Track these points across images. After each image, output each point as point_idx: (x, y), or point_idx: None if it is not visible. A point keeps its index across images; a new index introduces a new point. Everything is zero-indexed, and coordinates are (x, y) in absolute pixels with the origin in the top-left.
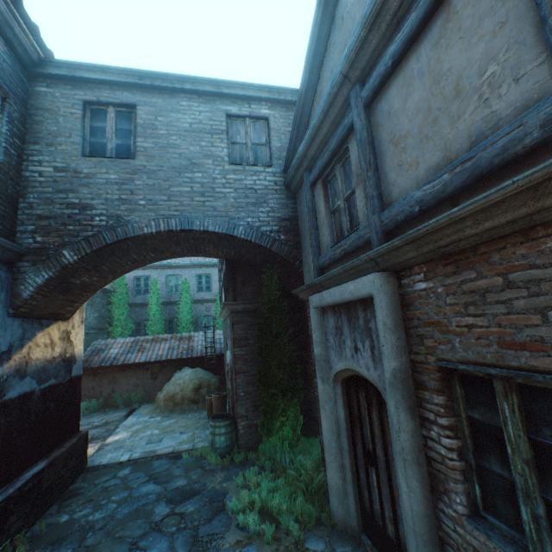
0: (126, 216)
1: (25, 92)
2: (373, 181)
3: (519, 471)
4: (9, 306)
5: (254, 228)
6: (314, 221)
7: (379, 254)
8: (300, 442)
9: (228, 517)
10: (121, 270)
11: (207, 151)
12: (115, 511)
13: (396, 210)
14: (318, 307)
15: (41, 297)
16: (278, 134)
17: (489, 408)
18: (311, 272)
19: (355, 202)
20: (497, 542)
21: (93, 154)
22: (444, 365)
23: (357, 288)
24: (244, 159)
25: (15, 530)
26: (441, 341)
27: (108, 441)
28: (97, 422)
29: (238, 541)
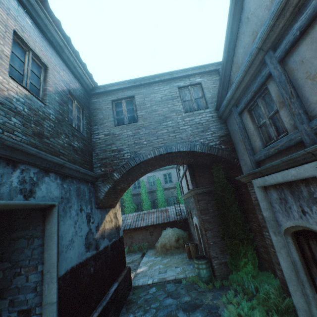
0: (138, 151)
1: (88, 104)
2: (296, 104)
3: None
4: (95, 204)
5: (205, 145)
6: (245, 134)
7: (316, 149)
8: (258, 275)
9: None
10: (135, 178)
11: (171, 109)
12: (156, 314)
13: None
14: (261, 186)
15: (106, 197)
16: (208, 89)
17: None
18: (248, 164)
19: (279, 118)
20: None
21: (119, 124)
22: None
23: (299, 172)
24: (191, 108)
25: None
26: None
27: (137, 271)
28: (128, 260)
29: None
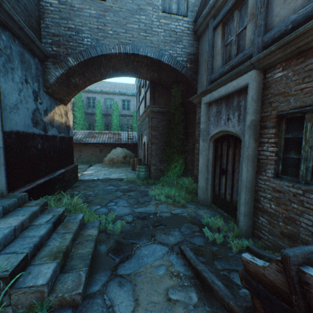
0: (101, 40)
1: None
2: (263, 15)
3: (306, 151)
4: (44, 87)
5: (173, 58)
6: (212, 52)
7: (258, 59)
8: (181, 177)
9: (150, 197)
10: (93, 79)
11: (149, 0)
12: (98, 192)
13: (275, 31)
14: (207, 102)
15: (57, 85)
16: None
17: (298, 130)
18: (203, 86)
19: (244, 35)
20: (285, 181)
21: None
22: (281, 113)
23: (238, 83)
24: (170, 10)
25: (58, 191)
26: (282, 101)
27: (84, 173)
28: None
29: (156, 203)
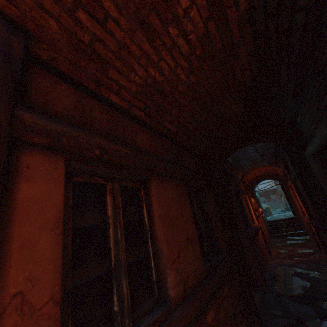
0: None
1: None
2: None
3: None
4: None
5: None
6: None
7: None
8: None
9: None
10: None
11: None
12: None
13: None
14: None
15: None
16: None
17: None
18: None
19: None
20: None
21: None
22: None
23: None
24: None
25: None
26: None
27: None
28: None
29: None
